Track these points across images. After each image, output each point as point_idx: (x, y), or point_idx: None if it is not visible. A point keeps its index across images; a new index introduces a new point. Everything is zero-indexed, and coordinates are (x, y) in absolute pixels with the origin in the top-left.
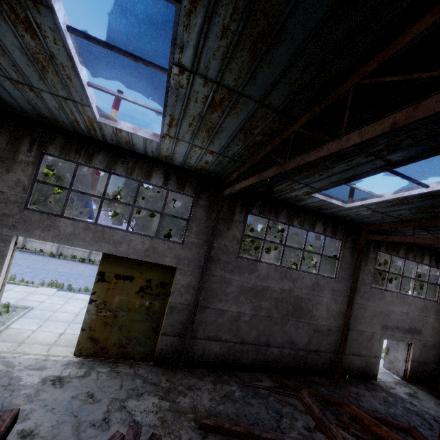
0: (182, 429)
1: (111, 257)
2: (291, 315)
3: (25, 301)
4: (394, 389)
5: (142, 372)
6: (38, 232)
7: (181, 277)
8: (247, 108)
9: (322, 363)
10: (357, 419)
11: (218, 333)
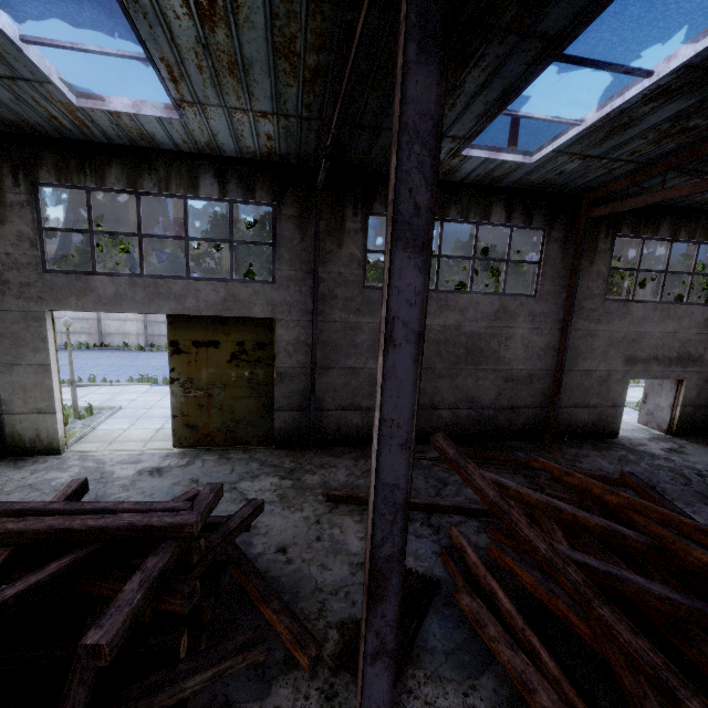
0: (306, 503)
1: (179, 319)
2: (464, 362)
3: (111, 402)
4: (645, 446)
5: (260, 457)
6: (73, 301)
7: (283, 331)
8: (256, 1)
9: (522, 423)
10: (561, 480)
11: (355, 400)
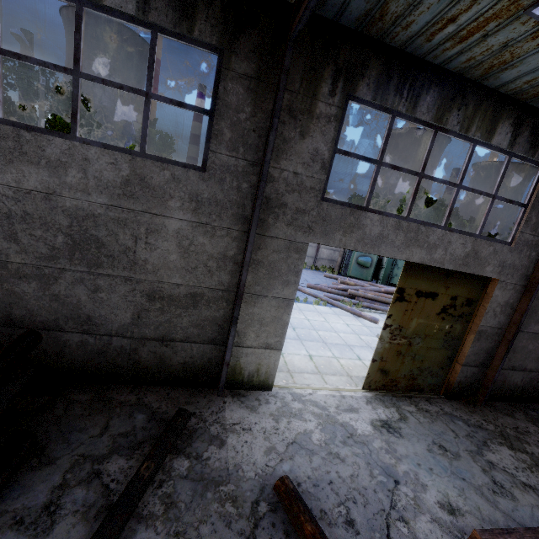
0: None
1: (414, 267)
2: None
3: None
4: None
5: (449, 410)
6: (338, 236)
7: (499, 292)
8: None
9: None
10: None
11: (524, 362)
